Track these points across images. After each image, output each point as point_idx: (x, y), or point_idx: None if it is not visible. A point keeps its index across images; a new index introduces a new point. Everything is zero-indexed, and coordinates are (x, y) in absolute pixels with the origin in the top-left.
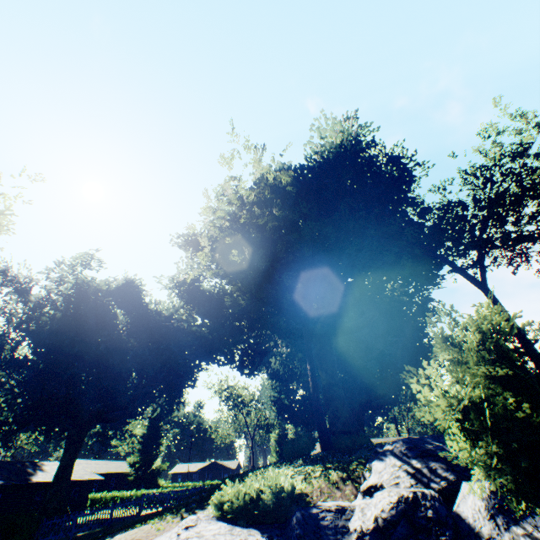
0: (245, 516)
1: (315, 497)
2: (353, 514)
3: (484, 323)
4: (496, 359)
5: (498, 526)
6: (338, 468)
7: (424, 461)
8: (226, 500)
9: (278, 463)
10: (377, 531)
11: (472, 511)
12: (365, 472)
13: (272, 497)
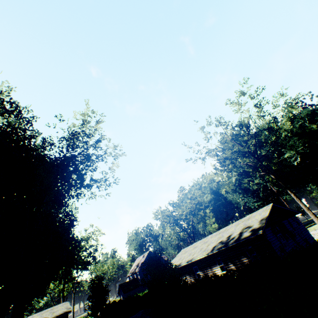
0: None
1: None
2: None
3: None
4: None
5: None
6: None
7: None
8: None
9: None
10: None
11: None
12: None
13: None
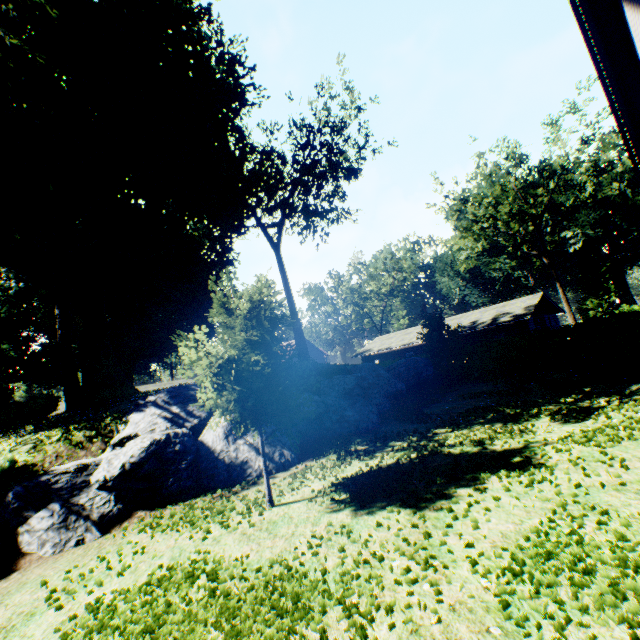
0: None
1: (48, 464)
2: (98, 468)
3: (256, 296)
4: (256, 326)
5: (229, 442)
6: (88, 428)
7: (185, 406)
8: None
9: None
10: (124, 475)
11: (214, 437)
12: (121, 426)
13: None
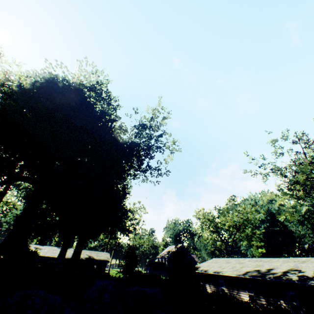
0: None
1: None
2: None
3: None
4: None
5: None
6: None
7: None
8: None
9: None
10: None
11: None
12: None
13: None
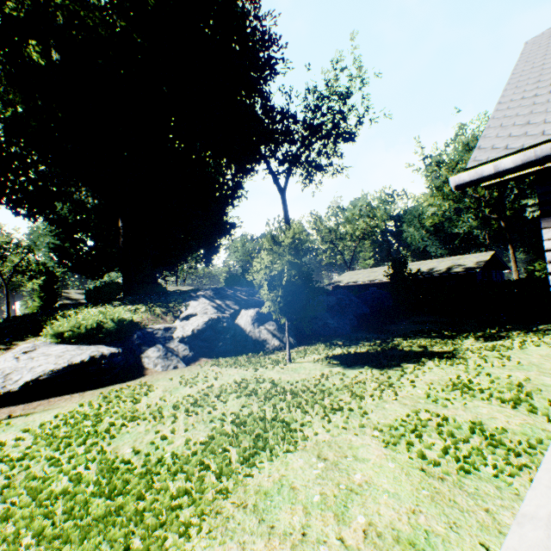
0: (87, 339)
1: (145, 324)
2: (176, 330)
3: (297, 235)
4: (294, 253)
5: (255, 327)
6: (161, 306)
7: (224, 301)
8: (65, 331)
9: (90, 305)
10: (193, 336)
11: (245, 322)
12: (183, 308)
13: (114, 325)
